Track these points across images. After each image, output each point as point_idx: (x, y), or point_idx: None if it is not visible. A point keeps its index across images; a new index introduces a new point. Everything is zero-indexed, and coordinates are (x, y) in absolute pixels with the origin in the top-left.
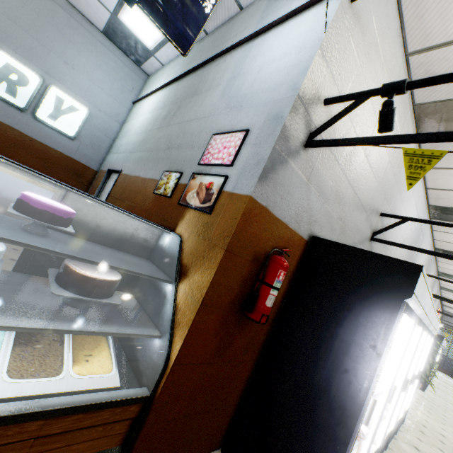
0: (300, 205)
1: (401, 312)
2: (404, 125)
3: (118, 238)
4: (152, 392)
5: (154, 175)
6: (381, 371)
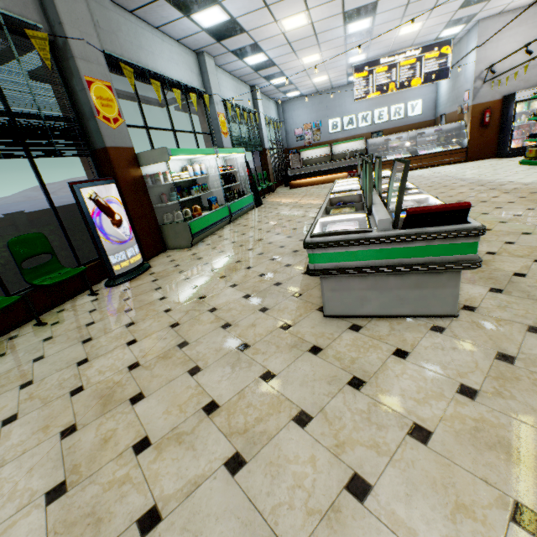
0: (491, 94)
1: (514, 104)
2: None
3: (451, 129)
4: (466, 146)
5: (455, 110)
6: (513, 118)
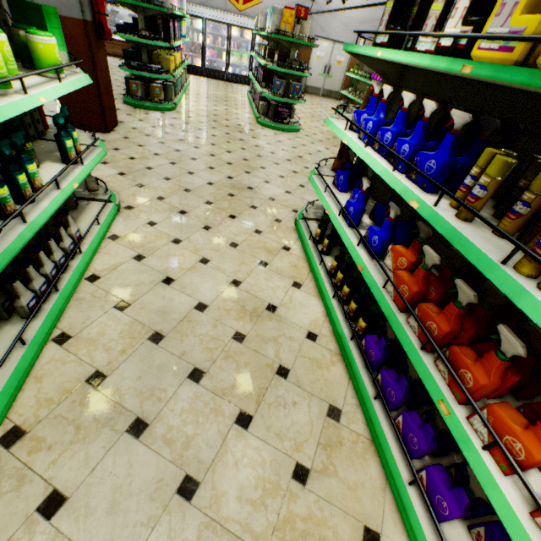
0: None
1: None
2: None
3: None
4: None
5: None
6: None
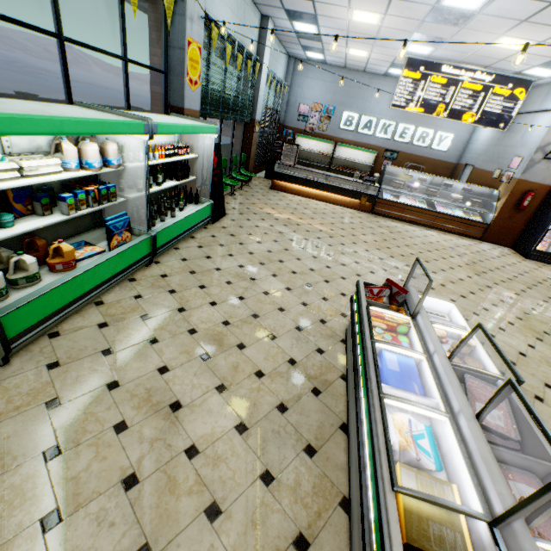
0: (544, 176)
1: None
2: None
3: (480, 194)
4: (489, 223)
5: (491, 170)
6: None
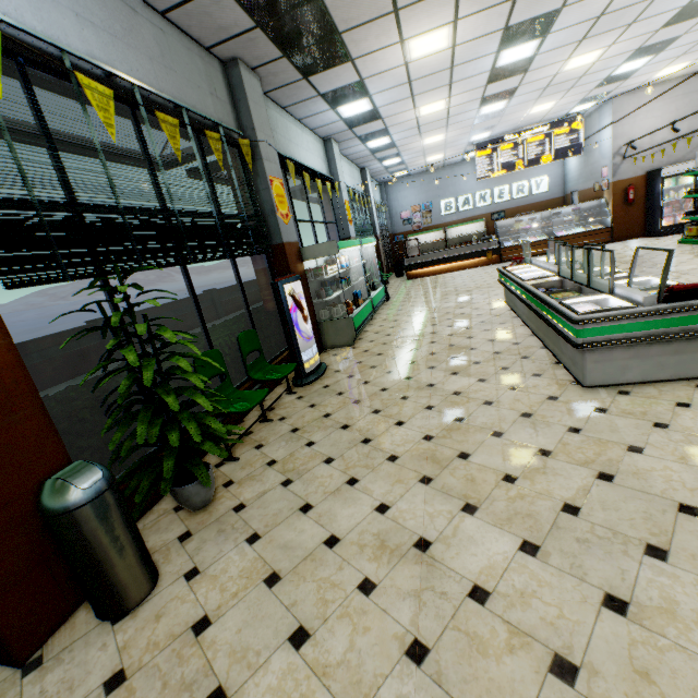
0: (633, 170)
1: (661, 180)
2: (694, 85)
3: (590, 208)
4: (611, 226)
5: (591, 186)
6: (661, 194)
